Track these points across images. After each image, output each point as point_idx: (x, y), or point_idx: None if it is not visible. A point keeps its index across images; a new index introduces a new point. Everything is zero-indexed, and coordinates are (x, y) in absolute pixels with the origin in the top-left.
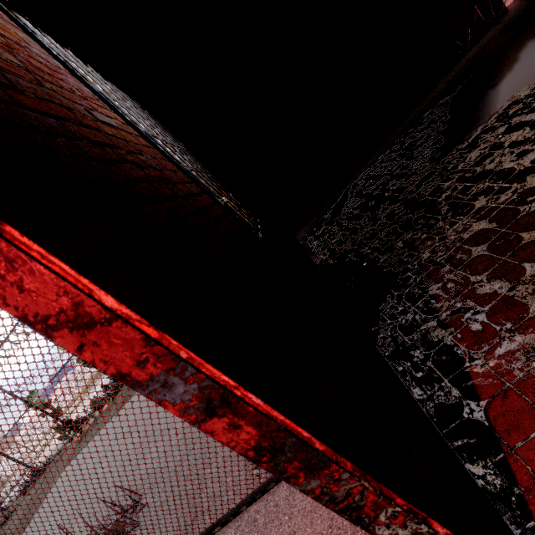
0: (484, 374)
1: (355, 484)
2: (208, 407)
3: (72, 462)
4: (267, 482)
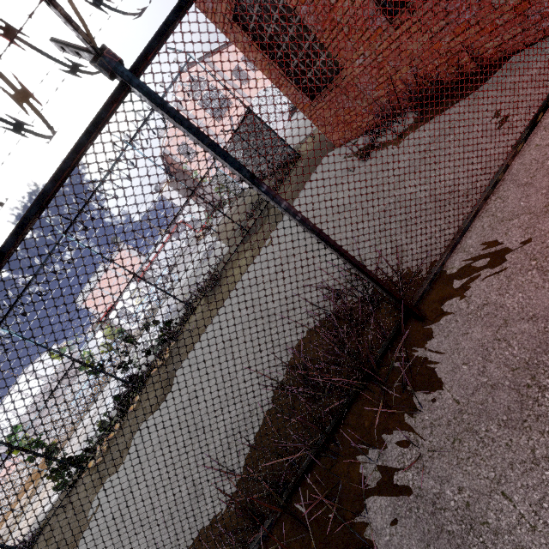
0: None
1: None
2: None
3: (110, 472)
4: None
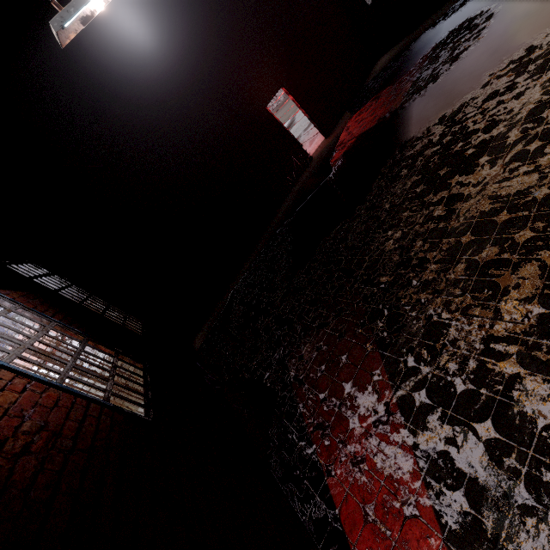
0: (335, 484)
1: None
2: None
3: None
4: None
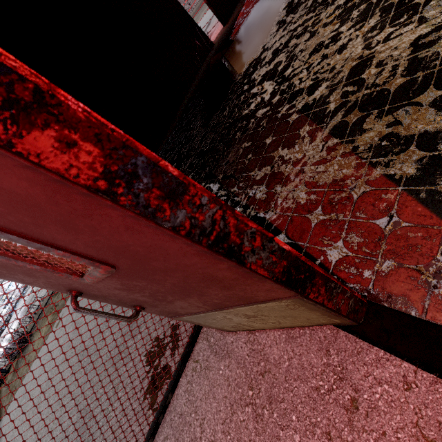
0: (278, 218)
1: (215, 208)
2: (19, 112)
3: None
4: (165, 397)
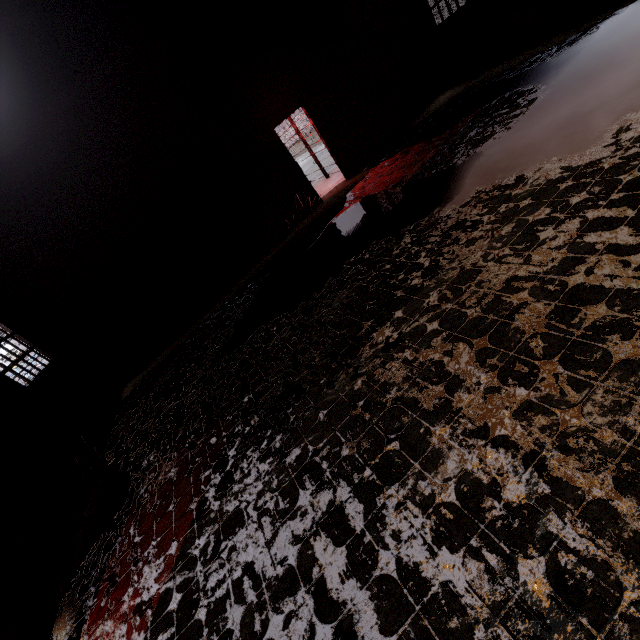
0: None
1: None
2: None
3: None
4: None
